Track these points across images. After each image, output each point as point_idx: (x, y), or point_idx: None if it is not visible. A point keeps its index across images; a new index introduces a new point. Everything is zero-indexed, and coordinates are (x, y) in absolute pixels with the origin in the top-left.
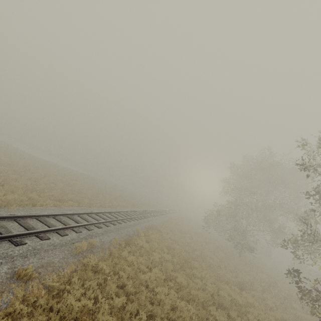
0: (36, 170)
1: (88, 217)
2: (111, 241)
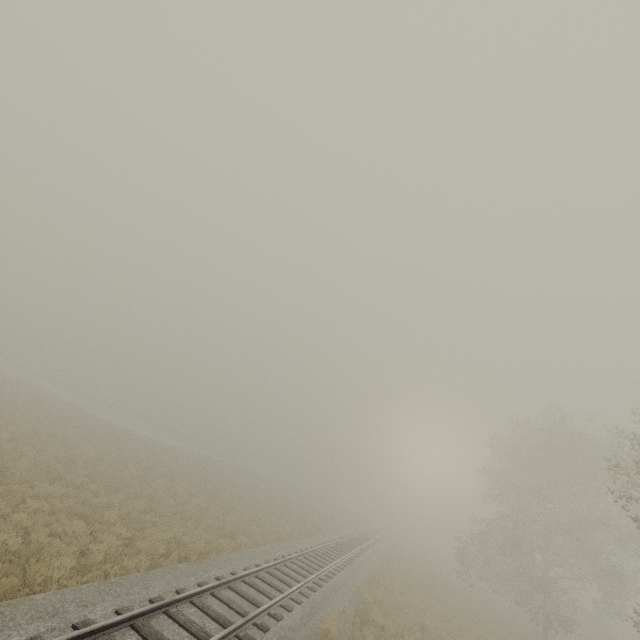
0: (154, 468)
1: (286, 569)
2: (340, 617)
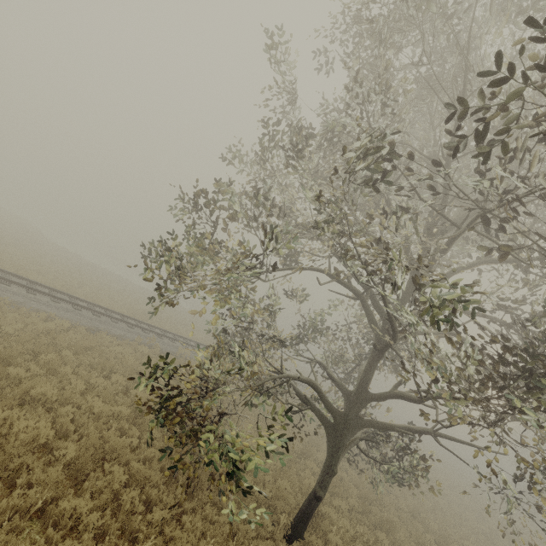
0: None
1: None
2: None
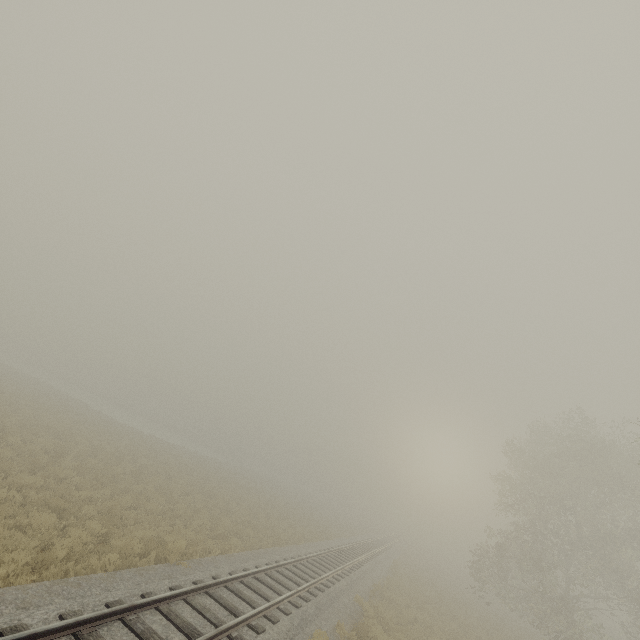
0: (151, 465)
1: (278, 575)
2: (334, 631)
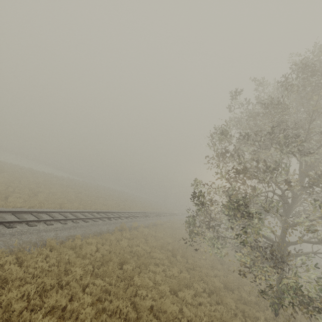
0: None
1: None
2: None
